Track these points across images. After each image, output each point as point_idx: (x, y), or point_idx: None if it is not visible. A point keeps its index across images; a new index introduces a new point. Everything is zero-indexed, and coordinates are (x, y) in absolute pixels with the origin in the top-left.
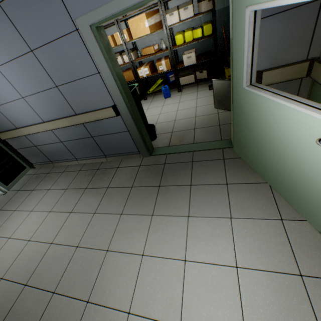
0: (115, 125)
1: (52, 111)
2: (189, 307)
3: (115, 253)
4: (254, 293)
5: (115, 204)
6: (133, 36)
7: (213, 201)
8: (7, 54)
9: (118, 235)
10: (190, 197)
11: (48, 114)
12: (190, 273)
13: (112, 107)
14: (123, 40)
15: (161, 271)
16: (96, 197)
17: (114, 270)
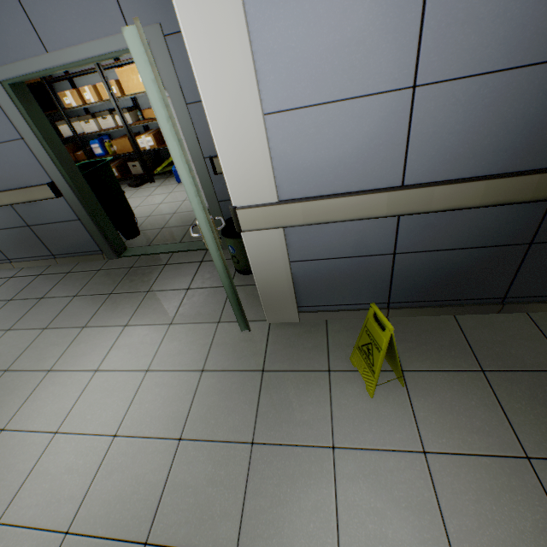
0: (60, 210)
1: None
2: (76, 414)
3: (16, 372)
4: (150, 392)
5: (43, 318)
6: (126, 91)
7: (162, 308)
8: None
9: (28, 353)
10: (140, 305)
11: None
12: (96, 382)
13: (48, 184)
14: (111, 94)
15: (63, 384)
16: (20, 310)
17: (5, 390)
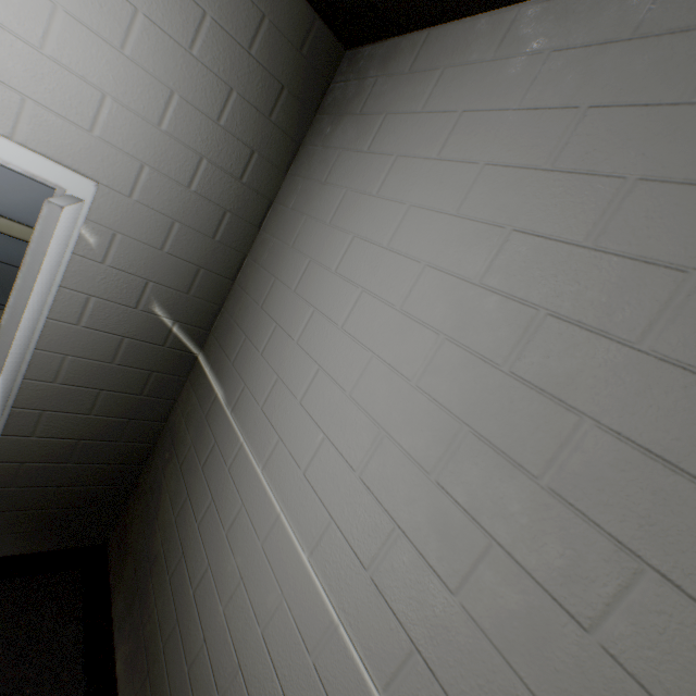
0: None
1: (25, 210)
2: None
3: None
4: None
5: None
6: None
7: None
8: None
9: None
10: None
11: (8, 206)
12: None
13: None
14: None
15: None
16: None
17: None
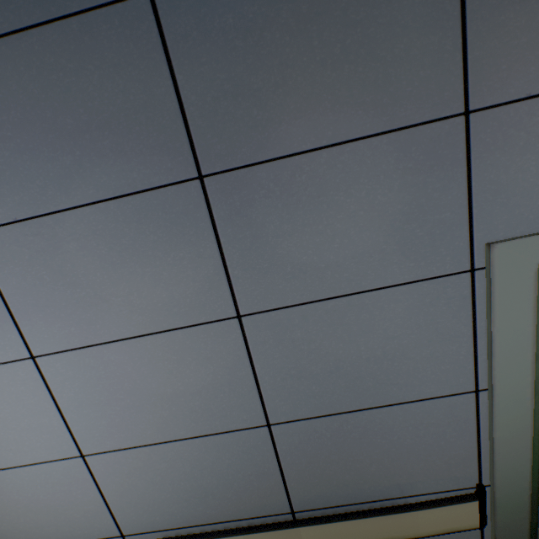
0: None
1: (187, 500)
2: None
3: None
4: None
5: None
6: None
7: None
8: (117, 320)
9: None
10: None
11: (162, 508)
12: None
13: (480, 498)
14: None
15: None
16: None
17: None
